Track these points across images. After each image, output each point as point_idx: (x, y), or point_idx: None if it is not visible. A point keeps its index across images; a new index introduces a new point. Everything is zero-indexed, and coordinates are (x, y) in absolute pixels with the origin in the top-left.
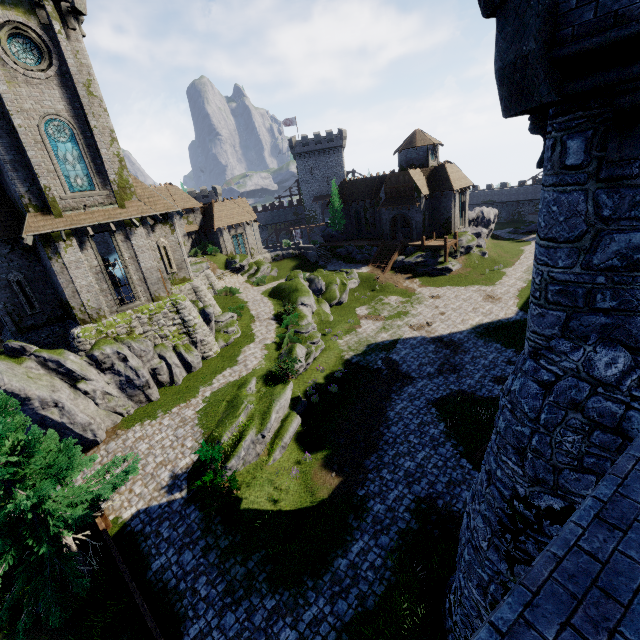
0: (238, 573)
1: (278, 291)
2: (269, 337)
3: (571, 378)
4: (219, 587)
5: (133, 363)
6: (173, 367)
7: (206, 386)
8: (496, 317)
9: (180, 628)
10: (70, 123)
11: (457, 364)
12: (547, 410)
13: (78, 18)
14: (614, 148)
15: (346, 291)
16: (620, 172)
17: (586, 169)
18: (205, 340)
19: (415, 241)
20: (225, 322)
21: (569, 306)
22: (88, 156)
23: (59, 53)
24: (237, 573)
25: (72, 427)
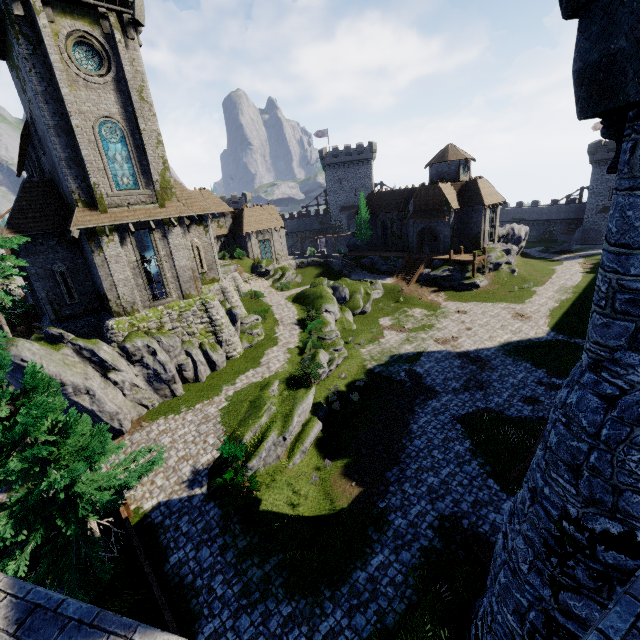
0: (255, 575)
1: (302, 297)
2: (292, 341)
3: (639, 393)
4: (235, 587)
5: (161, 357)
6: (198, 364)
7: (229, 385)
8: (526, 336)
9: (195, 625)
10: (122, 125)
11: (484, 381)
12: (609, 425)
13: (137, 29)
14: None
15: (370, 301)
16: None
17: None
18: (230, 340)
19: (442, 255)
20: (250, 324)
21: (639, 316)
22: (135, 157)
23: (117, 60)
24: (254, 575)
25: (101, 415)
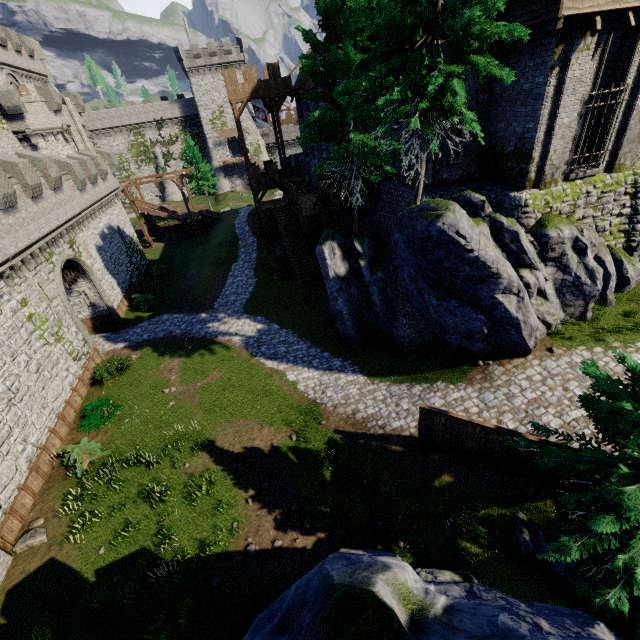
0: None
1: None
2: None
3: None
4: None
5: (590, 260)
6: (612, 279)
7: None
8: None
9: None
10: None
11: None
12: None
13: None
14: None
15: None
16: None
17: None
18: None
19: None
20: None
21: None
22: None
23: None
24: None
25: (522, 327)
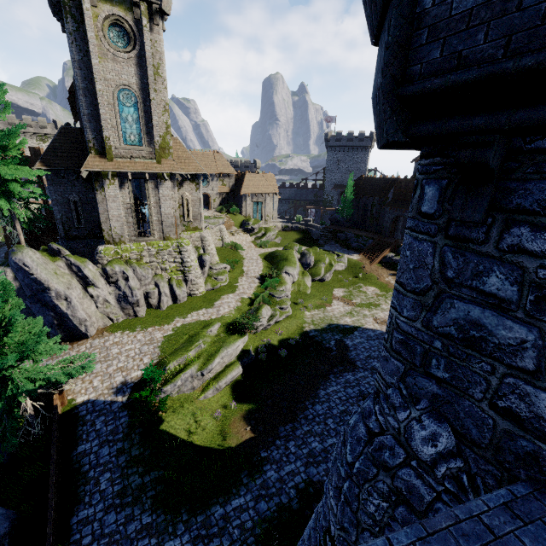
0: (134, 482)
1: (272, 256)
2: (248, 292)
3: (391, 437)
4: (116, 487)
5: (132, 283)
6: (162, 295)
7: (181, 318)
8: None
9: (74, 507)
10: (137, 93)
11: None
12: (362, 460)
13: (163, 17)
14: (458, 205)
15: (331, 271)
16: (468, 233)
17: (437, 220)
18: (195, 280)
19: None
20: (218, 270)
21: (408, 360)
22: (143, 120)
23: (142, 41)
24: (134, 481)
25: (72, 319)
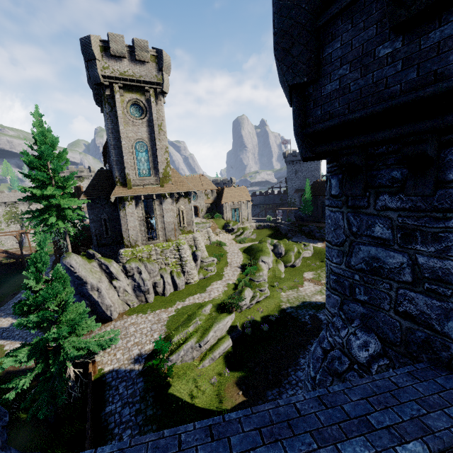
0: None
1: (250, 249)
2: (232, 279)
3: (338, 350)
4: None
5: (144, 276)
6: (166, 284)
7: (181, 301)
8: None
9: None
10: (147, 143)
11: None
12: (321, 372)
13: (164, 95)
14: (348, 187)
15: (299, 258)
16: (358, 203)
17: (341, 198)
18: (190, 271)
19: None
20: (207, 263)
21: (342, 293)
22: (151, 159)
23: (151, 111)
24: None
25: (101, 305)
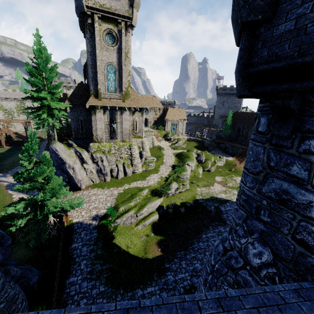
0: (97, 267)
1: (180, 155)
2: (165, 174)
3: (236, 252)
4: (88, 268)
5: (104, 163)
6: (119, 171)
7: (128, 184)
8: None
9: (68, 275)
10: (116, 66)
11: None
12: (219, 263)
13: (132, 28)
14: (276, 128)
15: (214, 166)
16: (282, 143)
17: (266, 135)
18: (137, 165)
19: None
20: (149, 160)
21: (248, 211)
22: (118, 80)
23: (121, 40)
24: (97, 267)
25: (75, 179)
